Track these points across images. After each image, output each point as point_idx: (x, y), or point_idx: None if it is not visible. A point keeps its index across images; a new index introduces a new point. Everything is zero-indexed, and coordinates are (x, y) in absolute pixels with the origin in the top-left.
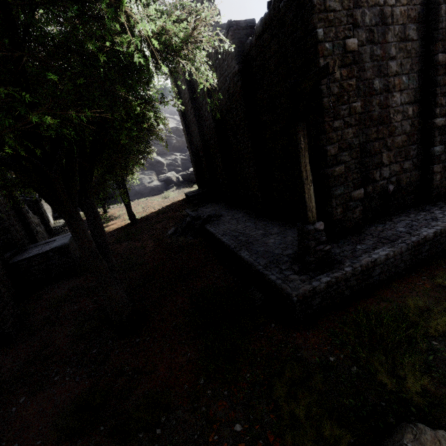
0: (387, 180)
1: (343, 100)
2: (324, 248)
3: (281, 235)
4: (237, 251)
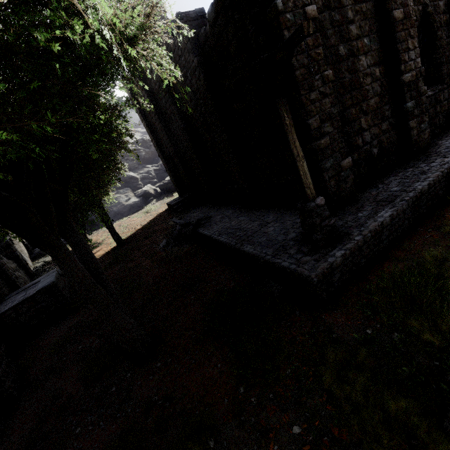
0: (369, 145)
1: (315, 70)
2: (329, 223)
3: (279, 221)
4: (240, 247)
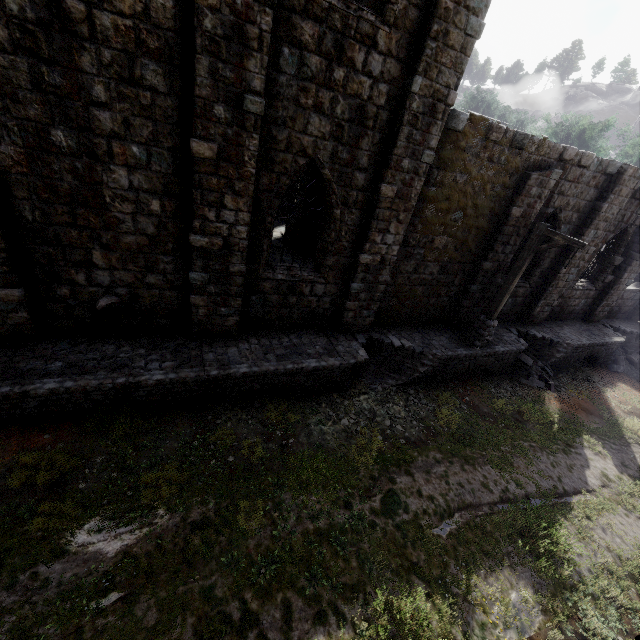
0: (106, 289)
1: None
2: None
3: None
4: None
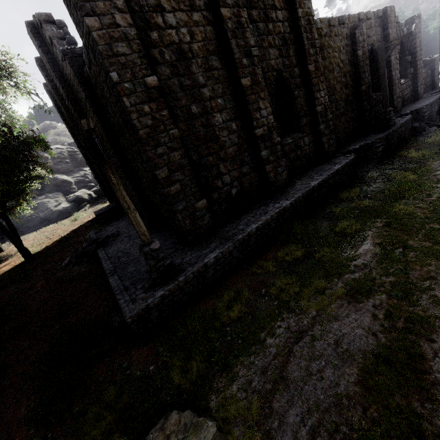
0: (230, 186)
1: (160, 129)
2: (165, 263)
3: None
4: (109, 276)
